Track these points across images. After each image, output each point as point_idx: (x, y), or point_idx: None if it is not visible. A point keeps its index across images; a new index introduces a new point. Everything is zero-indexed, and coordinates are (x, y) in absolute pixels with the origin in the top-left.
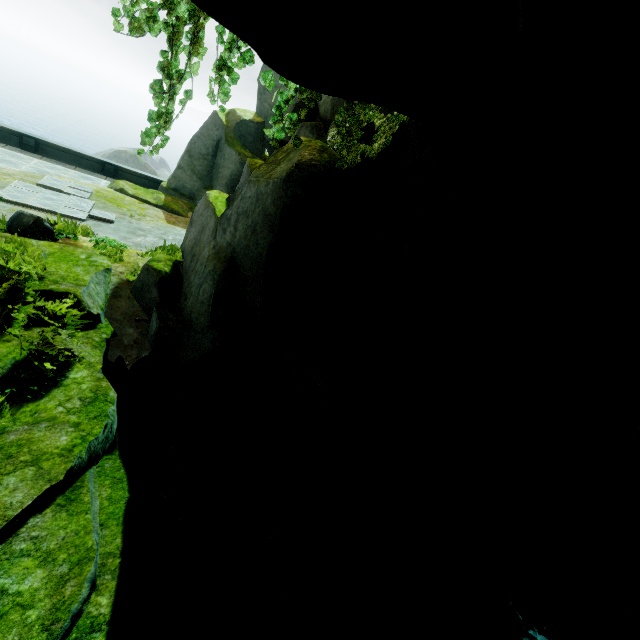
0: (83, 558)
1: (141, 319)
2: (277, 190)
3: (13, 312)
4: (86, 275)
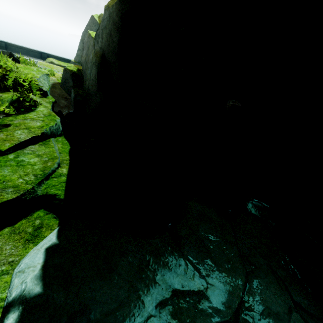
0: (53, 158)
1: (67, 97)
2: (117, 7)
3: (6, 76)
4: (37, 75)
